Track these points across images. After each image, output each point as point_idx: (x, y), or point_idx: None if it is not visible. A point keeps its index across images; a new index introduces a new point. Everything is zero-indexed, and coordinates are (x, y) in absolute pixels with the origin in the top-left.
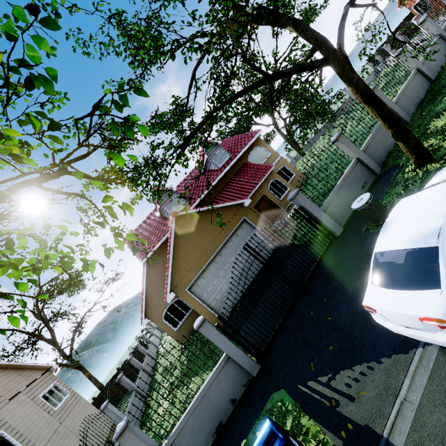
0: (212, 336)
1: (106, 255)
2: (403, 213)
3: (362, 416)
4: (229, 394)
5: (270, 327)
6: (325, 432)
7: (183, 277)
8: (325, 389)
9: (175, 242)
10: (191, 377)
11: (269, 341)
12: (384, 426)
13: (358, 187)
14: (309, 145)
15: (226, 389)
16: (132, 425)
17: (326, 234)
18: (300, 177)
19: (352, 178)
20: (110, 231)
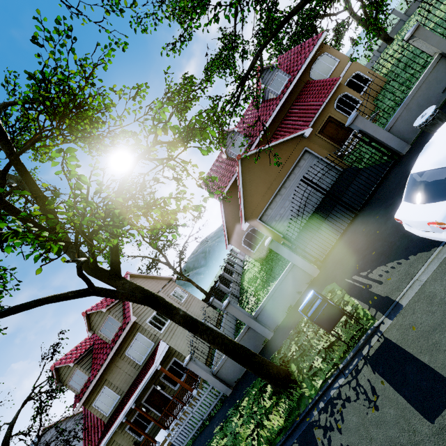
0: (279, 250)
1: (205, 202)
2: (442, 134)
3: (385, 292)
4: (296, 288)
5: (328, 243)
6: (359, 302)
7: (254, 210)
8: (363, 279)
9: (243, 181)
10: (269, 283)
11: (327, 253)
12: (398, 296)
13: (437, 92)
14: (401, 24)
15: (293, 285)
16: (232, 303)
17: (389, 155)
18: (378, 81)
19: (430, 82)
20: (207, 191)
